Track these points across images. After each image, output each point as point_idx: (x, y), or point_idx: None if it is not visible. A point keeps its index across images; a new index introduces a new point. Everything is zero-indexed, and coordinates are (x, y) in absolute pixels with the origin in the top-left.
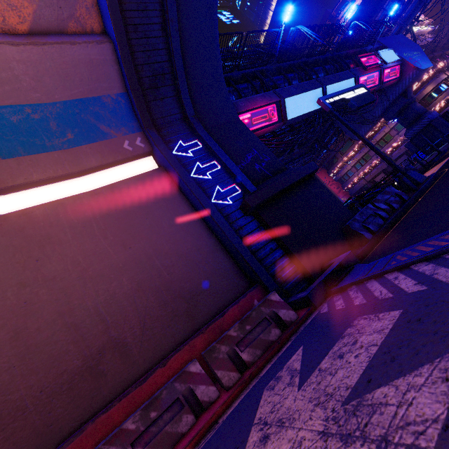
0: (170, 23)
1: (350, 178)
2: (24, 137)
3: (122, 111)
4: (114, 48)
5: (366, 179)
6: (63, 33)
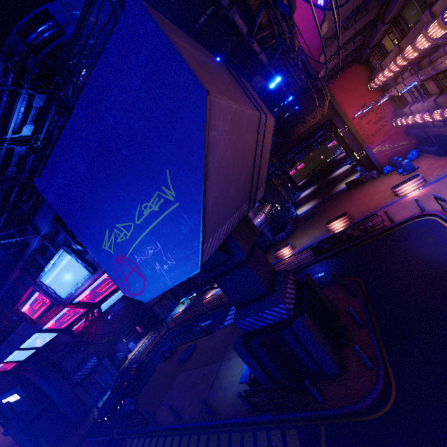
0: None
1: (401, 110)
2: None
3: None
4: None
5: (425, 130)
6: None
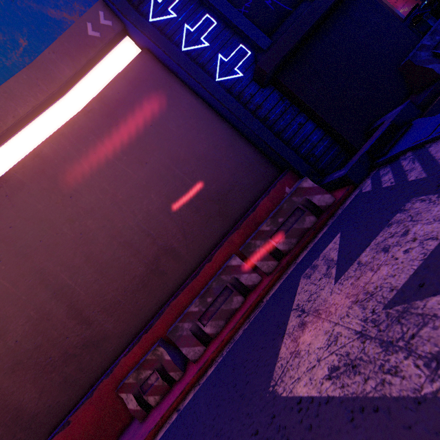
0: None
1: None
2: None
3: None
4: None
5: None
6: None
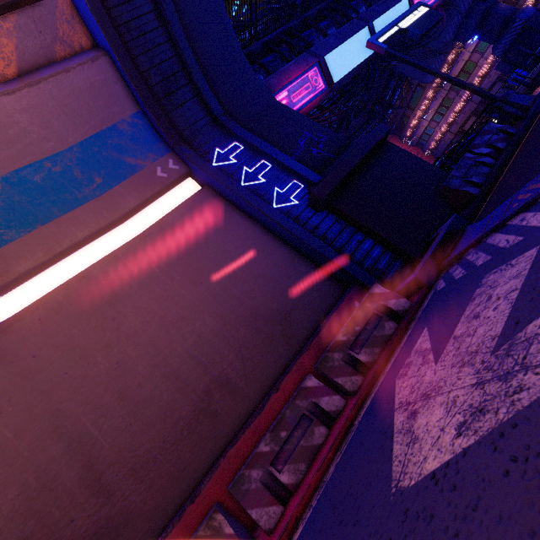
0: (164, 6)
1: (431, 137)
2: (54, 195)
3: (143, 135)
4: (112, 60)
5: (452, 132)
6: (53, 62)
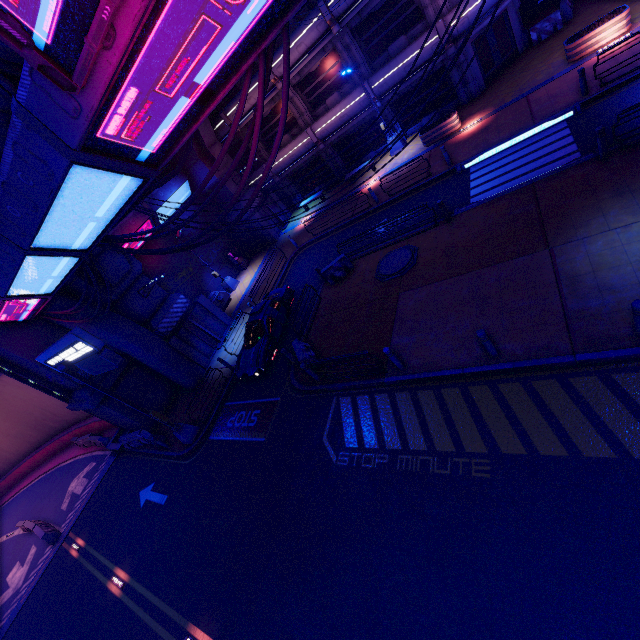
0: None
1: None
2: None
3: None
4: None
5: None
6: None
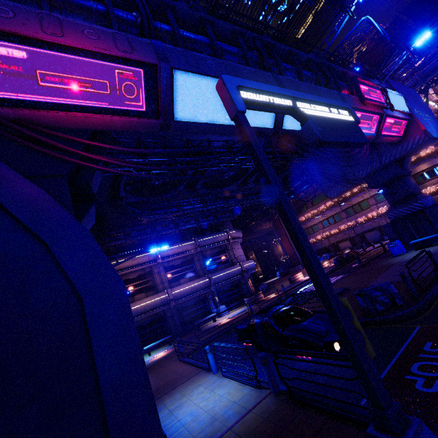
0: None
1: (314, 233)
2: None
3: None
4: None
5: (330, 241)
6: None
